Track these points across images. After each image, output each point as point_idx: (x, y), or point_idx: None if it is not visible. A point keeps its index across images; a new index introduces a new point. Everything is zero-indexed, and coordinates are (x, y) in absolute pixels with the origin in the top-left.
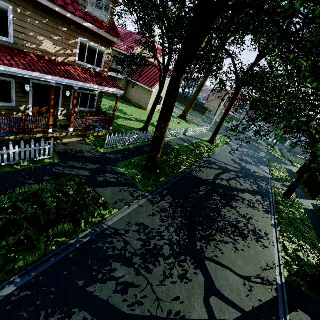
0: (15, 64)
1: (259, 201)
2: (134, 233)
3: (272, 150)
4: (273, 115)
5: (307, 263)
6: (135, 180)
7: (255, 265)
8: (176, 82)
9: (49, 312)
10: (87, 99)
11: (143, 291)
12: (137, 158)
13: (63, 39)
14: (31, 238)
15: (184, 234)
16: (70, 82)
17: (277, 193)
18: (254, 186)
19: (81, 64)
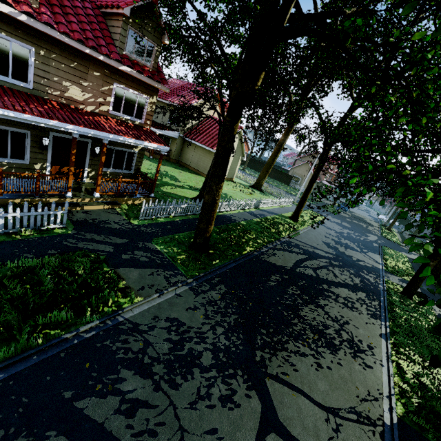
0: (29, 110)
1: (362, 300)
2: (162, 331)
3: (387, 233)
4: (365, 172)
5: (437, 395)
6: (175, 261)
7: (347, 392)
8: (229, 130)
9: (10, 432)
10: (123, 158)
11: (160, 414)
12: (183, 233)
13: (95, 85)
14: (11, 326)
15: (237, 338)
16: (98, 134)
17: (392, 291)
18: (356, 279)
19: (116, 114)
